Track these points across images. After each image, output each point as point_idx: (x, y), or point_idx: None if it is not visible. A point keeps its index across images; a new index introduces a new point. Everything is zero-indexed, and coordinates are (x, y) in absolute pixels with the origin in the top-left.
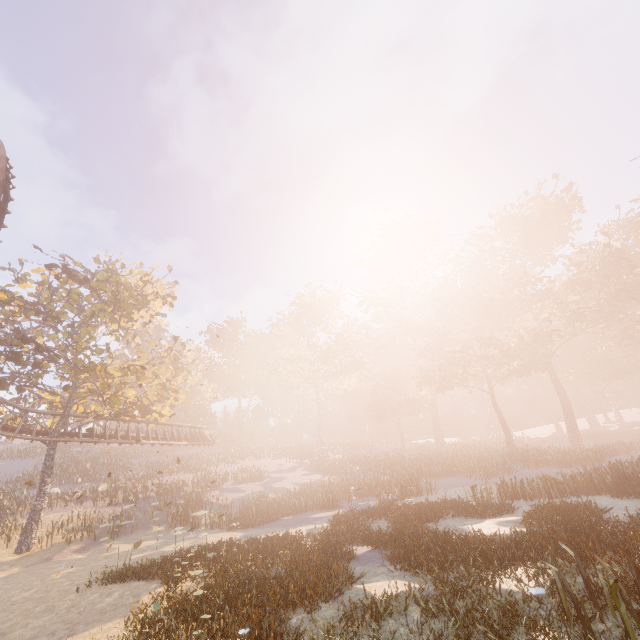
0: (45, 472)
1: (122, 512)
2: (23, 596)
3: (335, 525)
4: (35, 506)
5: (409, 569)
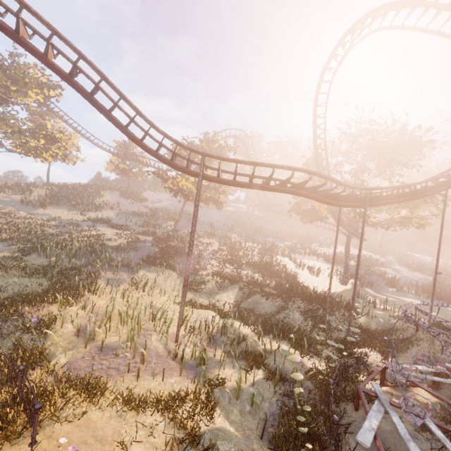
0: (349, 249)
1: None
2: None
3: None
4: (347, 265)
5: None
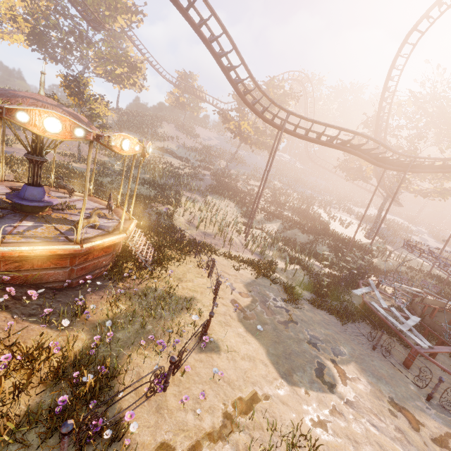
0: (382, 210)
1: None
2: None
3: None
4: (376, 223)
5: None
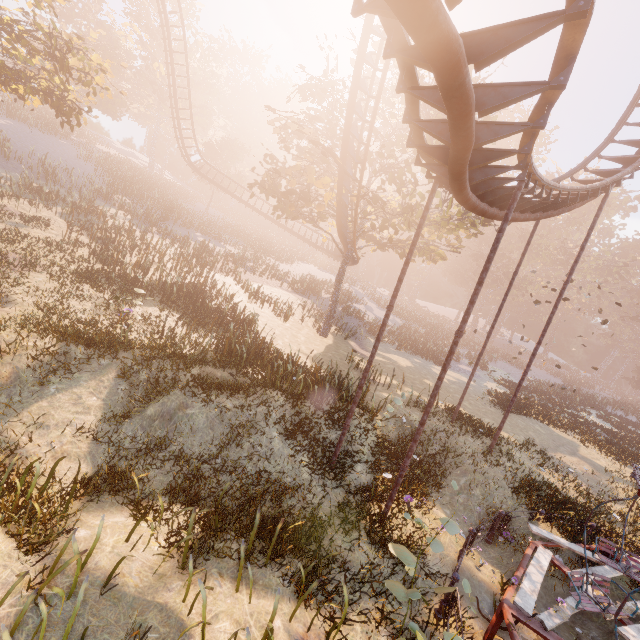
0: (342, 279)
1: (319, 308)
2: (472, 407)
3: (511, 390)
4: (335, 306)
5: (636, 449)
